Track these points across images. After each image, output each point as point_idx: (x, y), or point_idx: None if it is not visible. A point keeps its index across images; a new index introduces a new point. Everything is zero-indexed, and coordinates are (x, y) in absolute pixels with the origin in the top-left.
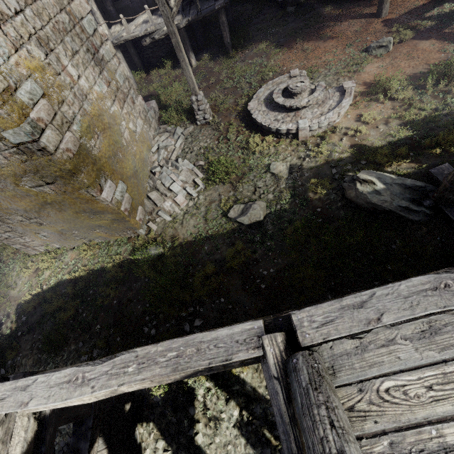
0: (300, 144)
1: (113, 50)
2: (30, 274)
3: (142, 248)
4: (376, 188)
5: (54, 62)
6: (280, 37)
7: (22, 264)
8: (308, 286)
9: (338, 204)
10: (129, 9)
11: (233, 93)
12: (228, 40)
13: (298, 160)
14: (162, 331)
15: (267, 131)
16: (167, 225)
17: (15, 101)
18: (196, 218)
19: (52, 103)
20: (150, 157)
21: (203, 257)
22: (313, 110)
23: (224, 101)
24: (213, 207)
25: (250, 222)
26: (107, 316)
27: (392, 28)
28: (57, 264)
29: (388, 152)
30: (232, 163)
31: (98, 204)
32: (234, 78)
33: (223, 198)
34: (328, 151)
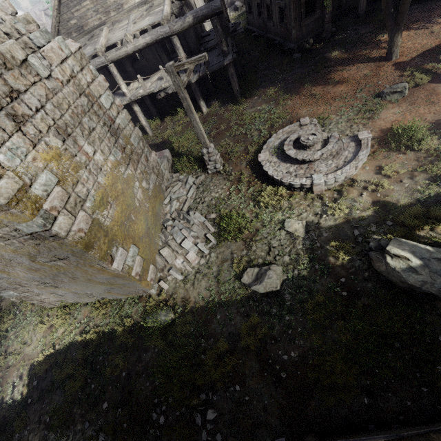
0: (315, 198)
1: (129, 116)
2: (45, 330)
3: (152, 312)
4: (411, 264)
5: (71, 146)
6: (287, 83)
7: (38, 317)
8: (337, 383)
9: (365, 274)
10: (146, 68)
11: (242, 141)
12: (236, 89)
13: (314, 217)
14: (172, 421)
15: (279, 183)
16: (178, 285)
17: (30, 196)
18: (208, 279)
19: (67, 186)
20: (163, 209)
21: (215, 328)
22: (327, 162)
23: (234, 148)
24: (225, 267)
25: (265, 291)
26: (115, 390)
27: (405, 71)
28: (71, 321)
29: (418, 213)
30: (244, 218)
31: (109, 273)
32: (243, 125)
33: (235, 258)
34: (347, 207)
